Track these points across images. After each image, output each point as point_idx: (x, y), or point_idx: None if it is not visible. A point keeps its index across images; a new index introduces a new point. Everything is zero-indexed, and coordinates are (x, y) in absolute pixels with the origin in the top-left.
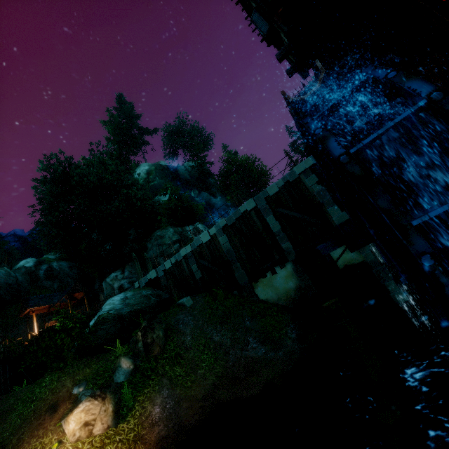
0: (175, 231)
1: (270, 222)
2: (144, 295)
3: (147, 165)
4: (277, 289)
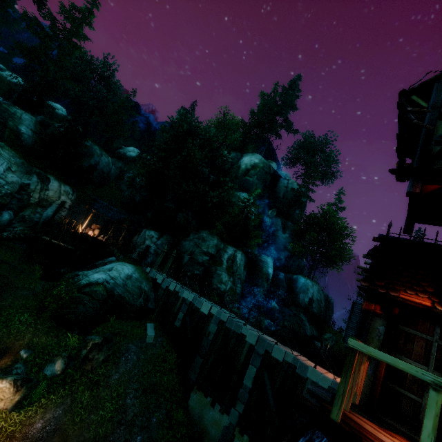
0: (217, 244)
1: (249, 371)
2: (142, 287)
3: (259, 158)
4: (202, 417)
